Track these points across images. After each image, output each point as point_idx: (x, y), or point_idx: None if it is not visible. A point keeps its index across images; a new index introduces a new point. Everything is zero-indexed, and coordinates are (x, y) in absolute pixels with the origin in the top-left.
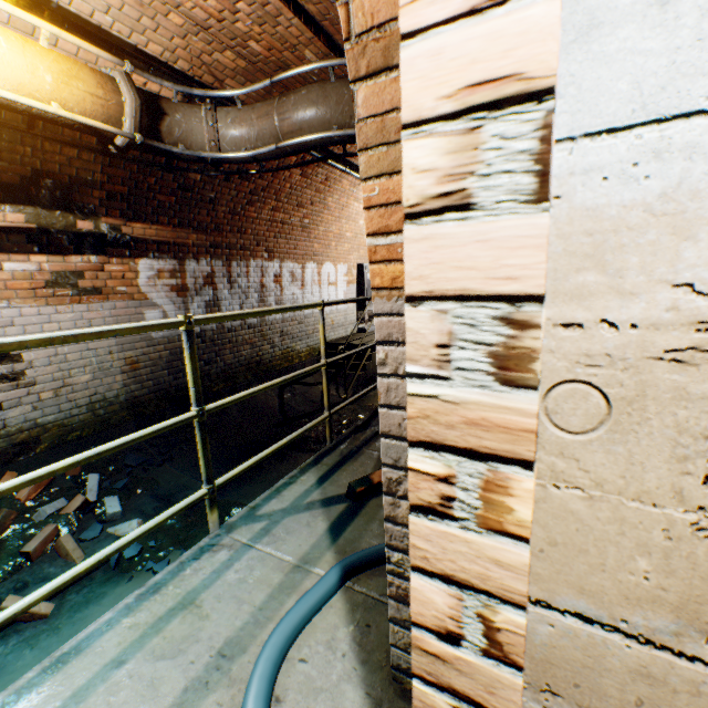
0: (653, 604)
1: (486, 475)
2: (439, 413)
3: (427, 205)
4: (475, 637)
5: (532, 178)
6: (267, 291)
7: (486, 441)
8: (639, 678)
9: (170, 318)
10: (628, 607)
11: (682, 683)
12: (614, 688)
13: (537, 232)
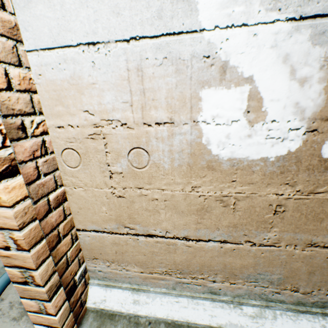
0: (110, 221)
1: None
2: None
3: None
4: (13, 245)
5: None
6: None
7: None
8: (114, 245)
9: None
10: (105, 224)
11: (123, 242)
12: (110, 250)
13: None
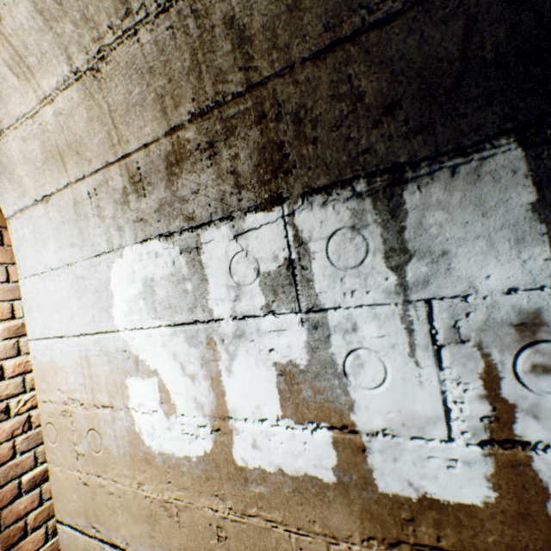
0: (81, 514)
1: None
2: None
3: None
4: None
5: None
6: None
7: None
8: None
9: None
10: (78, 517)
11: (93, 549)
12: None
13: None
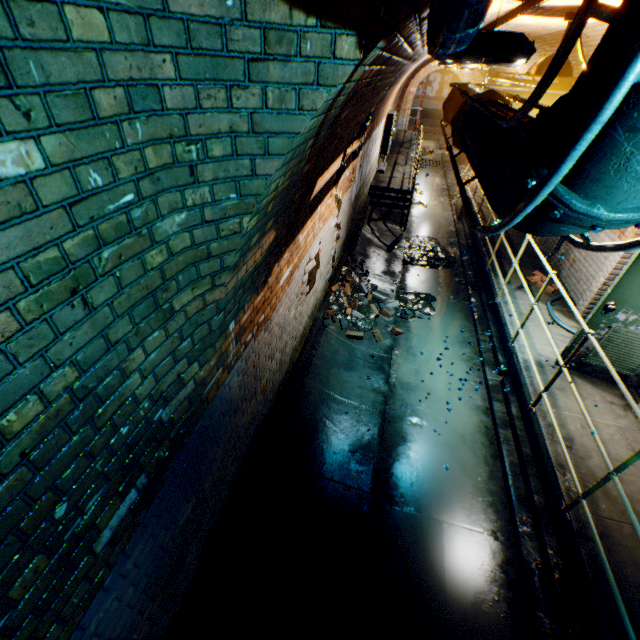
0: None
1: None
2: None
3: None
4: None
5: None
6: (369, 155)
7: None
8: None
9: (355, 188)
10: None
11: None
12: None
13: None
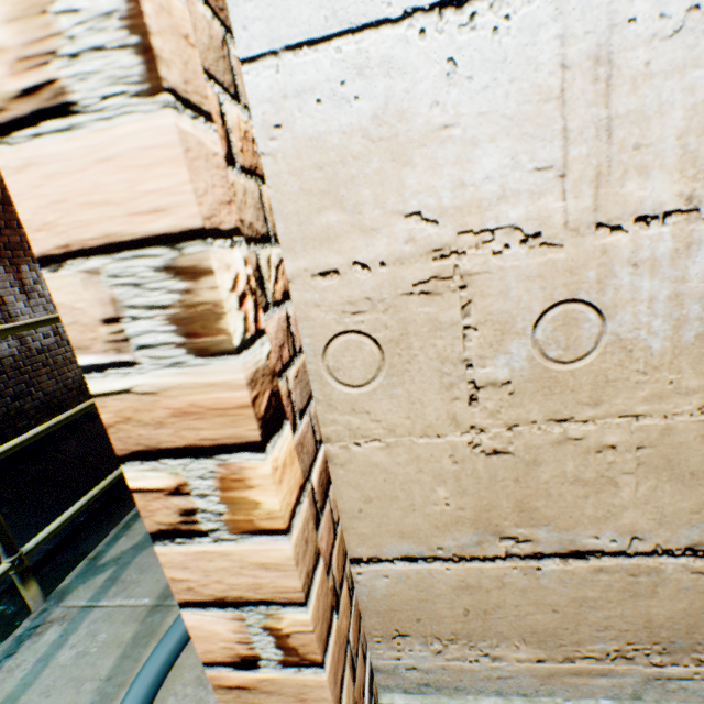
0: (457, 525)
1: (219, 472)
2: (141, 410)
3: (12, 110)
4: (270, 653)
5: (135, 57)
6: None
7: (205, 432)
8: (462, 592)
9: None
10: (441, 535)
11: (491, 582)
12: (447, 609)
13: (167, 139)
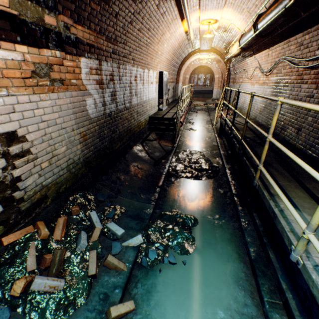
0: None
1: None
2: None
3: None
4: None
5: None
6: (132, 86)
7: None
8: None
9: (97, 103)
10: None
11: None
12: None
13: None
